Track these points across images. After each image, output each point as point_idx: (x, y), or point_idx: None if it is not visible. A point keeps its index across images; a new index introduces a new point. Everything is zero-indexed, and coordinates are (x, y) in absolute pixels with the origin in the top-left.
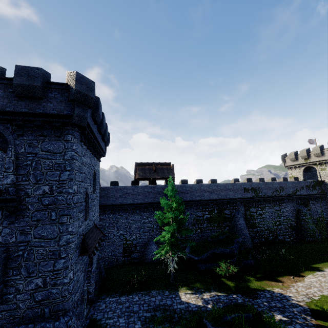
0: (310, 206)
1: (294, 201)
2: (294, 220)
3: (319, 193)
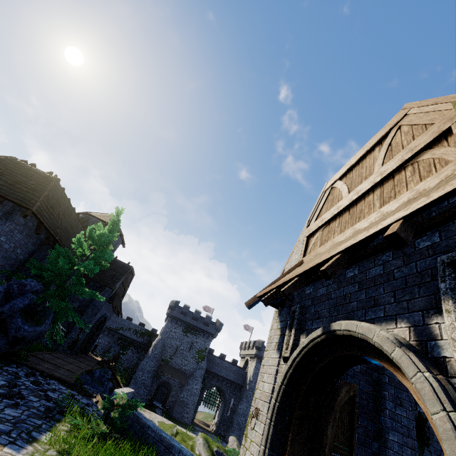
0: (128, 351)
1: (115, 338)
2: (101, 355)
3: (144, 343)
